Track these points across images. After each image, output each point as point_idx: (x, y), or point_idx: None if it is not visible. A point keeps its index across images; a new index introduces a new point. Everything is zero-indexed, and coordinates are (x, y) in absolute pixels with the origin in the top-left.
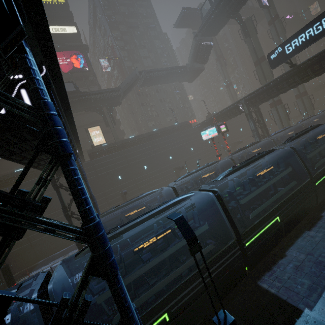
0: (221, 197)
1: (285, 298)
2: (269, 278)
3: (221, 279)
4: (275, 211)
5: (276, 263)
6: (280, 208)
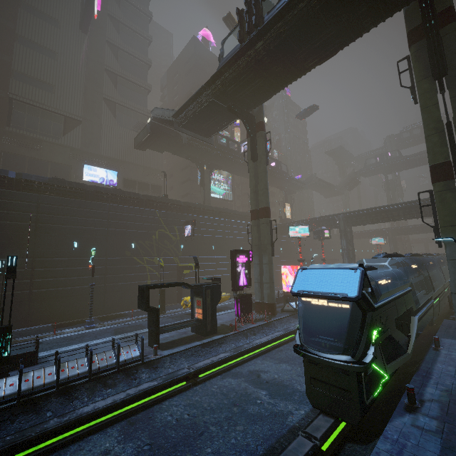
0: None
1: None
2: None
3: None
4: None
5: None
6: None
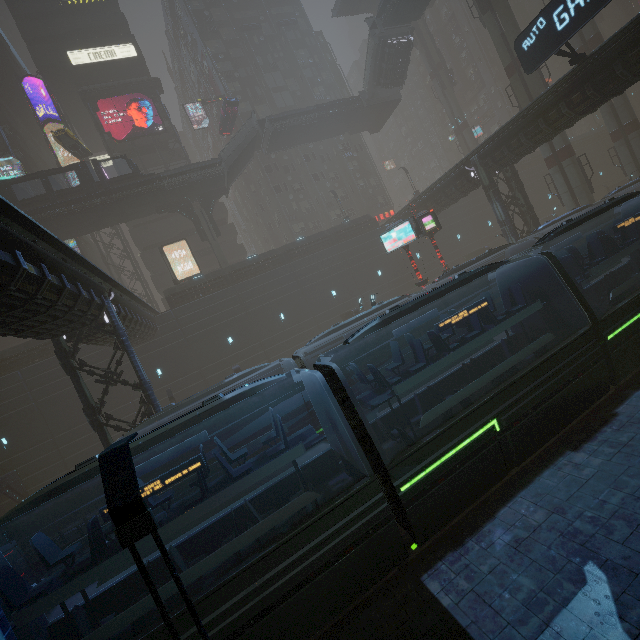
0: (342, 382)
1: (466, 624)
2: (450, 568)
3: (333, 568)
4: (487, 407)
5: (477, 531)
6: (502, 400)
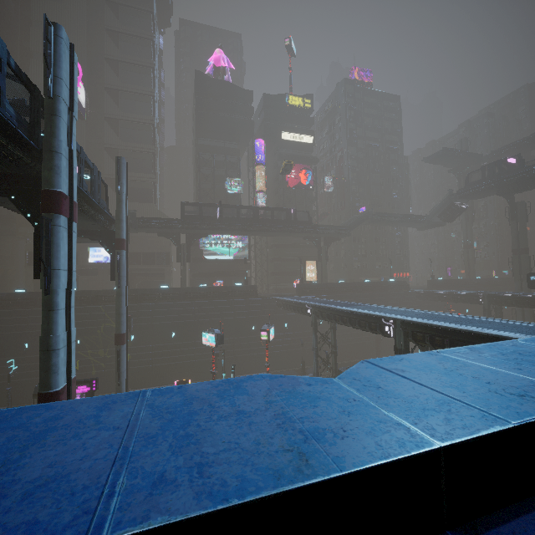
0: None
1: None
2: None
3: None
4: None
5: None
6: None
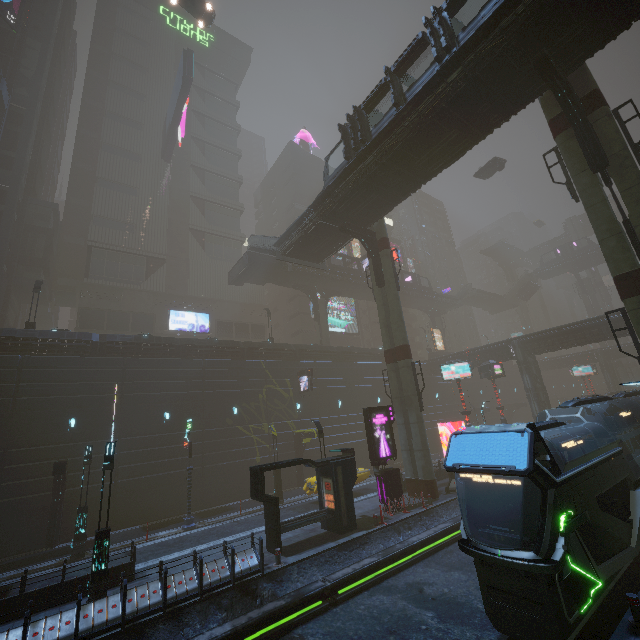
0: None
1: None
2: None
3: None
4: None
5: None
6: None
